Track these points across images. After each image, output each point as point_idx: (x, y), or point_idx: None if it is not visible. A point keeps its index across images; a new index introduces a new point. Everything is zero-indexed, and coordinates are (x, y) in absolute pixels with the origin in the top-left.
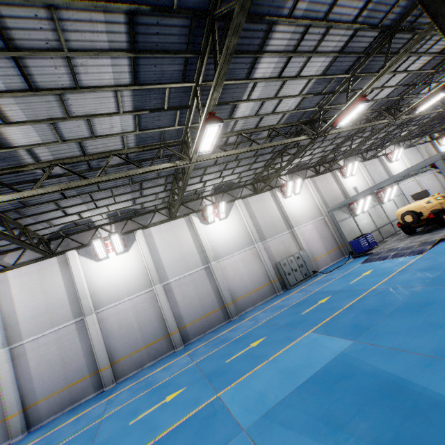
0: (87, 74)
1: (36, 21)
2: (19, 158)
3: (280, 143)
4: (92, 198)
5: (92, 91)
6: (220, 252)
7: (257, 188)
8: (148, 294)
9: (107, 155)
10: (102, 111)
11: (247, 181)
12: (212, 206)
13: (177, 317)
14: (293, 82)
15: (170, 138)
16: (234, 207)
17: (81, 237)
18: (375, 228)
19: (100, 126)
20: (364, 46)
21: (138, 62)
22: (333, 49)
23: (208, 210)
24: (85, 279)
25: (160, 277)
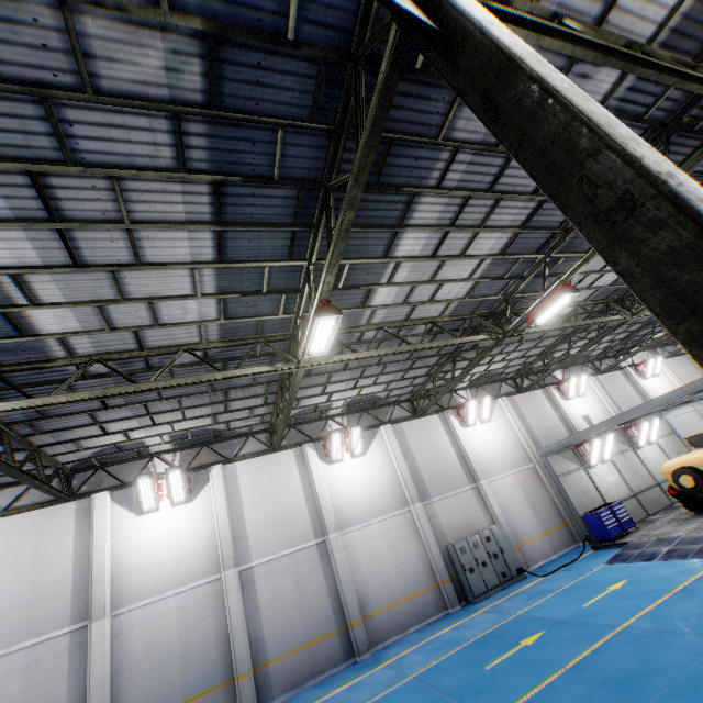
0: (155, 249)
1: (93, 191)
2: (46, 349)
3: (444, 344)
4: (148, 410)
5: (159, 268)
6: (347, 516)
7: (418, 408)
8: (211, 586)
9: (174, 350)
10: (172, 293)
11: (400, 395)
12: (340, 434)
13: (255, 641)
14: (456, 262)
15: (273, 329)
16: (378, 437)
17: (123, 470)
18: (630, 493)
19: (168, 312)
20: (558, 220)
21: (225, 236)
22: (510, 223)
23: (334, 439)
24: (111, 547)
25: (237, 553)
